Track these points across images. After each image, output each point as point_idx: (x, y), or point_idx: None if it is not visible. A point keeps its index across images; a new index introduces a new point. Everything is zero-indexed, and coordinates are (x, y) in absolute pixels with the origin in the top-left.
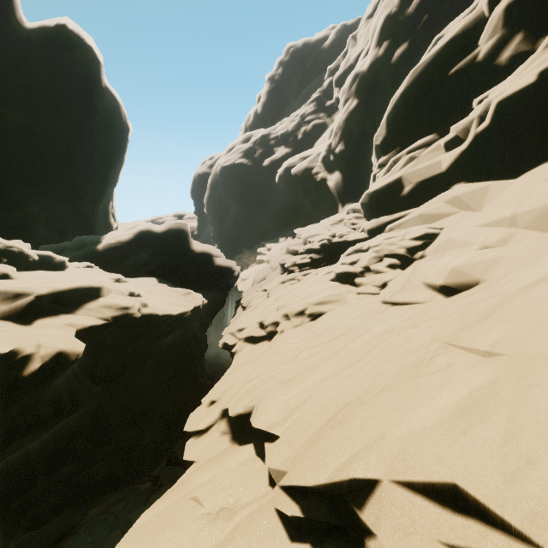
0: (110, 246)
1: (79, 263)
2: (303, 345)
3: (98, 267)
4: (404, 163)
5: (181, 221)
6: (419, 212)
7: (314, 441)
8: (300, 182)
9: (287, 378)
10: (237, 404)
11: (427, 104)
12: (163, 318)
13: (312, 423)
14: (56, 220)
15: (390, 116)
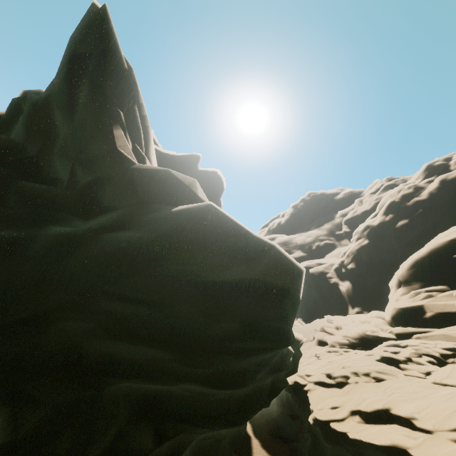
0: None
1: None
2: (388, 391)
3: None
4: (424, 297)
5: None
6: (443, 332)
7: (451, 415)
8: (315, 280)
9: (399, 400)
10: (375, 404)
11: (438, 267)
12: None
13: (442, 412)
14: None
15: (408, 265)
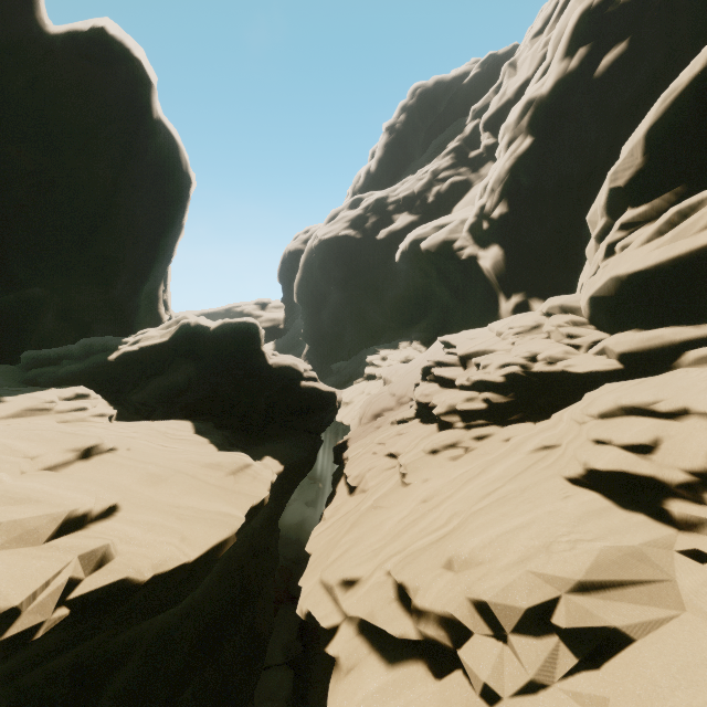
0: (128, 356)
1: (58, 391)
2: None
3: (108, 391)
4: None
5: (247, 319)
6: None
7: None
8: (433, 261)
9: None
10: None
11: None
12: (157, 579)
13: None
14: (76, 309)
15: (654, 129)
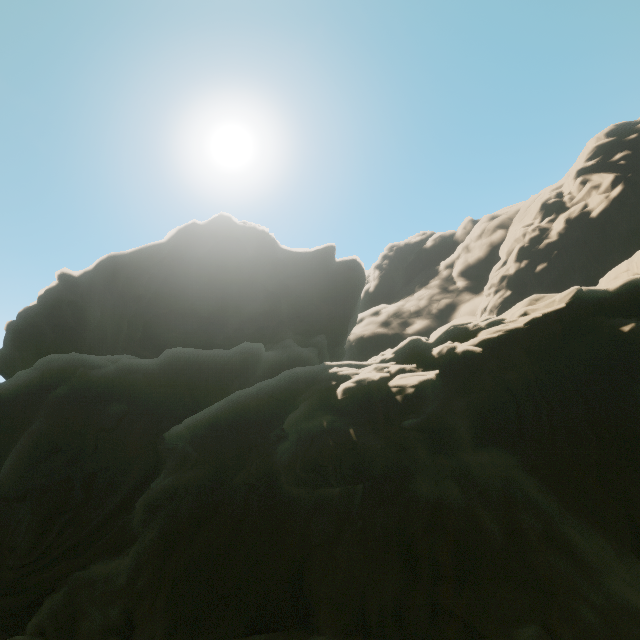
0: None
1: None
2: None
3: None
4: None
5: None
6: None
7: None
8: None
9: None
10: None
11: None
12: None
13: None
14: None
15: None
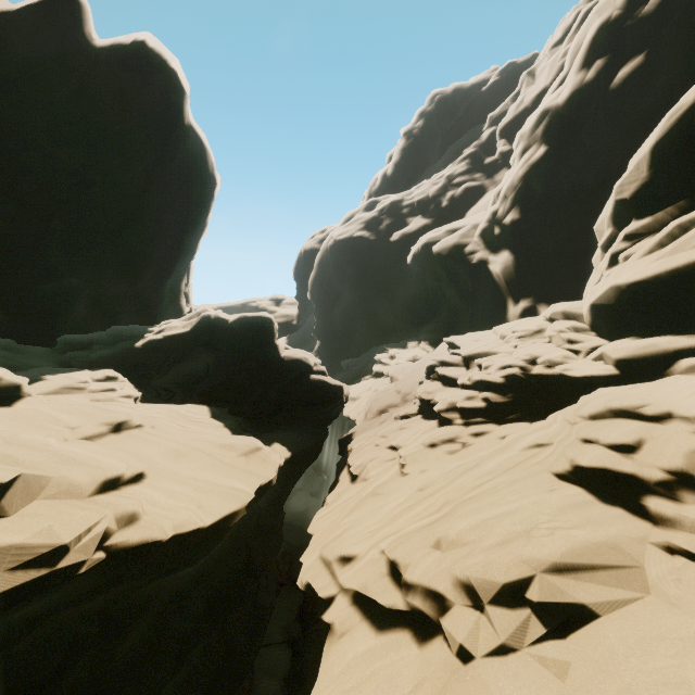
0: (153, 344)
1: (91, 373)
2: None
3: (133, 376)
4: None
5: (263, 313)
6: None
7: None
8: (444, 264)
9: None
10: None
11: None
12: (177, 539)
13: None
14: (106, 298)
15: (660, 145)
